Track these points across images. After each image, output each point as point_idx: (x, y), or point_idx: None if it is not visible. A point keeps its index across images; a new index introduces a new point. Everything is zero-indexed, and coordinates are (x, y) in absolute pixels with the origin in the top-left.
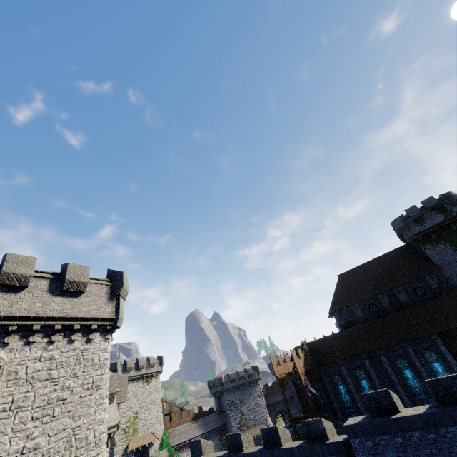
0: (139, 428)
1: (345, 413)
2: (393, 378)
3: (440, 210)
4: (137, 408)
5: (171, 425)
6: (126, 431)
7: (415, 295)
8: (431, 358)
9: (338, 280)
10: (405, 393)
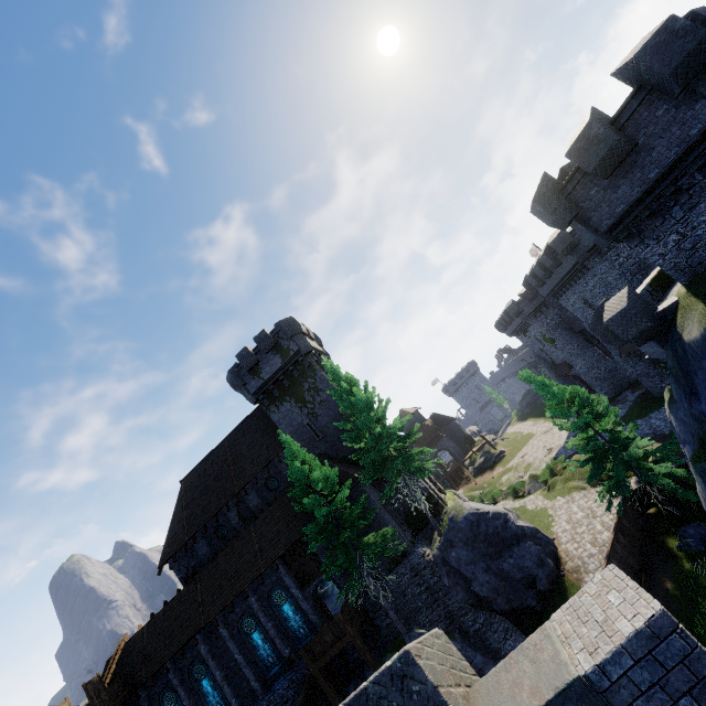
0: None
1: None
2: (238, 658)
3: (277, 349)
4: None
5: None
6: None
7: (267, 491)
8: (280, 600)
9: (180, 492)
10: (255, 674)
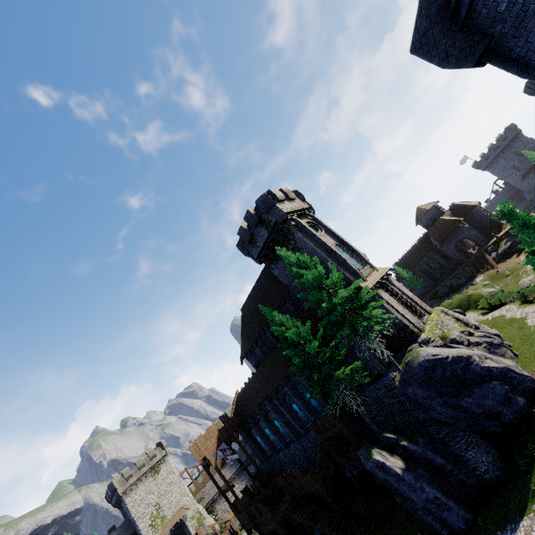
0: (166, 513)
1: (276, 450)
2: (287, 415)
3: (261, 223)
4: (156, 500)
5: (203, 484)
6: (154, 524)
7: None
8: (302, 390)
9: (241, 317)
10: (299, 425)
